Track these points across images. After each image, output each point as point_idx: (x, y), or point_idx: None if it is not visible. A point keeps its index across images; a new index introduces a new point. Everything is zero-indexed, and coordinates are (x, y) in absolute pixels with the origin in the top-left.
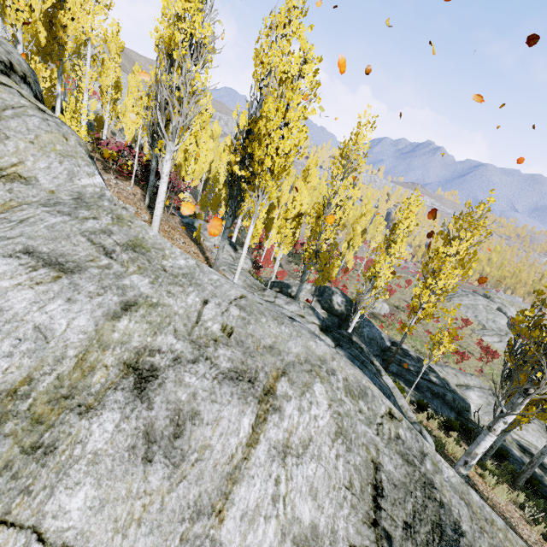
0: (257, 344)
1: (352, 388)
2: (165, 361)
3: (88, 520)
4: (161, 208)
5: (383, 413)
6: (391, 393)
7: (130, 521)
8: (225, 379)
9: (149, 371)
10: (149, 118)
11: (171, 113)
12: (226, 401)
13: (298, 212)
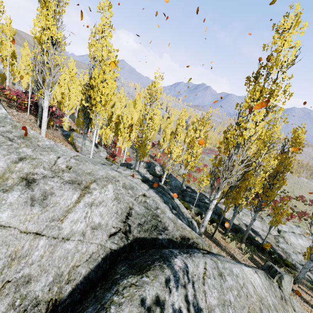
0: (83, 172)
1: (126, 186)
2: (39, 177)
3: (9, 220)
4: (45, 125)
5: (140, 194)
6: (178, 206)
7: (26, 221)
8: (66, 183)
9: (32, 180)
10: (35, 76)
11: (45, 75)
12: (66, 190)
13: (130, 124)
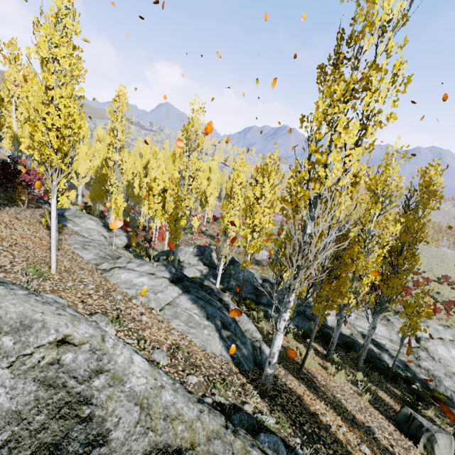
0: None
1: (2, 325)
2: None
3: None
4: None
5: (46, 342)
6: (234, 321)
7: None
8: None
9: None
10: None
11: None
12: None
13: (163, 188)
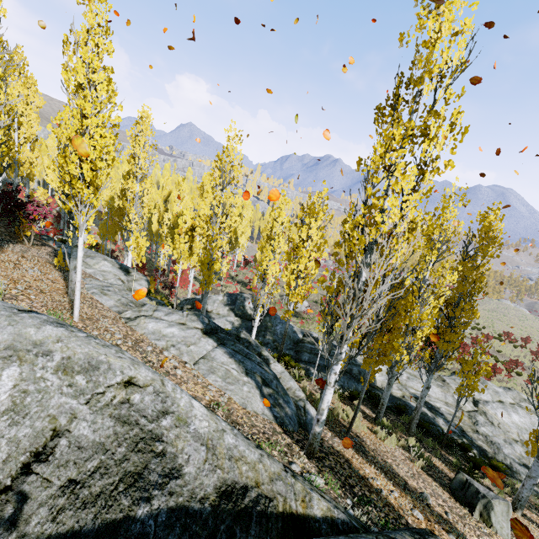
0: None
1: (73, 365)
2: None
3: None
4: None
5: (114, 383)
6: (275, 378)
7: None
8: None
9: None
10: None
11: None
12: None
13: (191, 226)
